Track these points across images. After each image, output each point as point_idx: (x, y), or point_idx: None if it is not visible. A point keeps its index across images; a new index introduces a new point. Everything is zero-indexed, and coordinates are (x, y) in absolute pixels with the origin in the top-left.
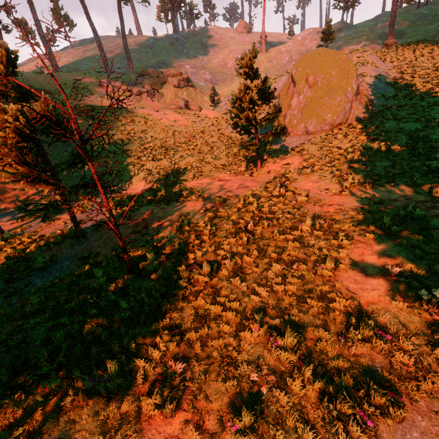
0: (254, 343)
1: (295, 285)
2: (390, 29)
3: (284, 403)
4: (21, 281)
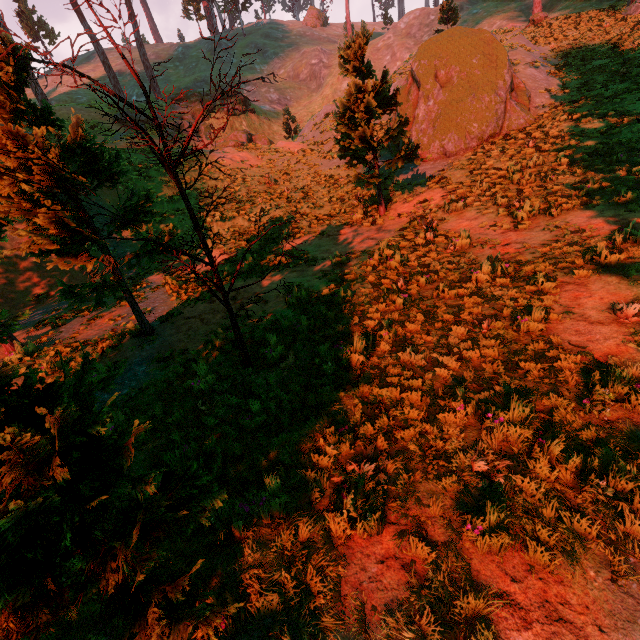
0: (462, 428)
1: (494, 349)
2: None
3: (532, 493)
4: None
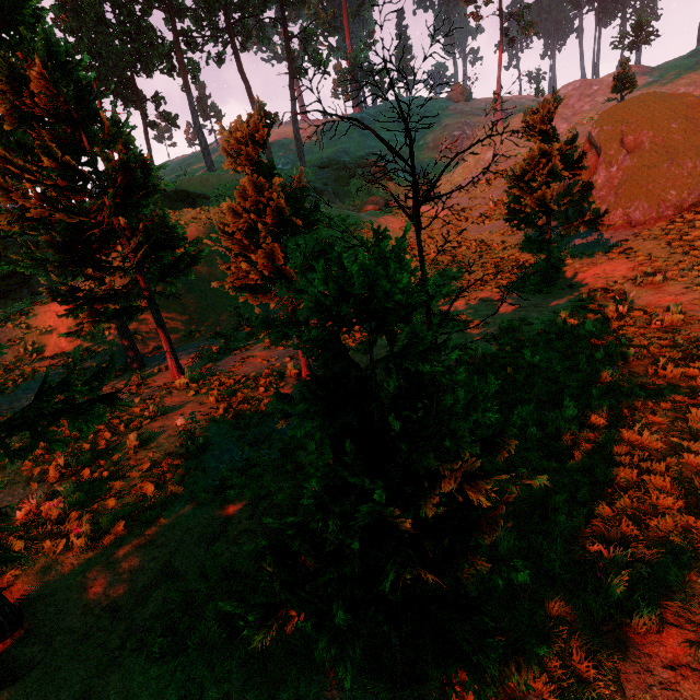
0: None
1: None
2: None
3: None
4: (257, 428)
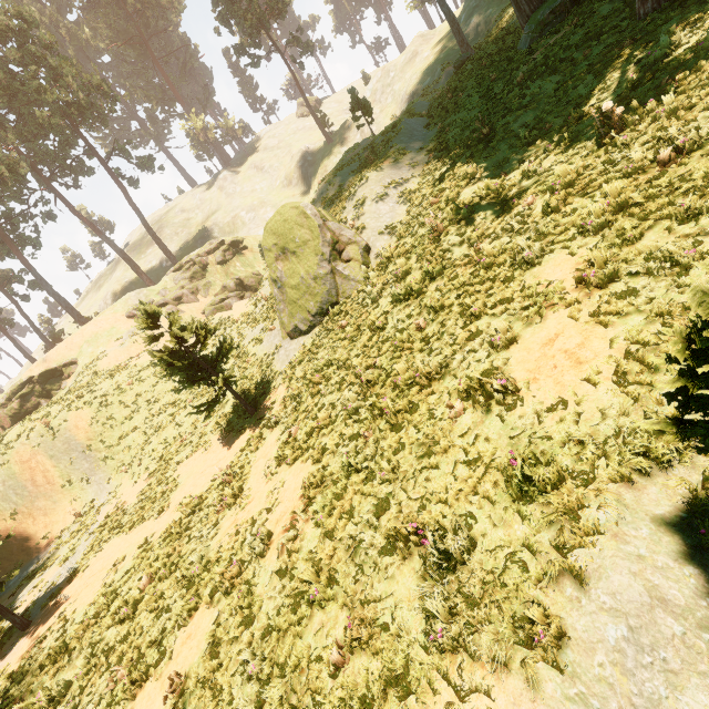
0: None
1: None
2: (457, 38)
3: None
4: None
